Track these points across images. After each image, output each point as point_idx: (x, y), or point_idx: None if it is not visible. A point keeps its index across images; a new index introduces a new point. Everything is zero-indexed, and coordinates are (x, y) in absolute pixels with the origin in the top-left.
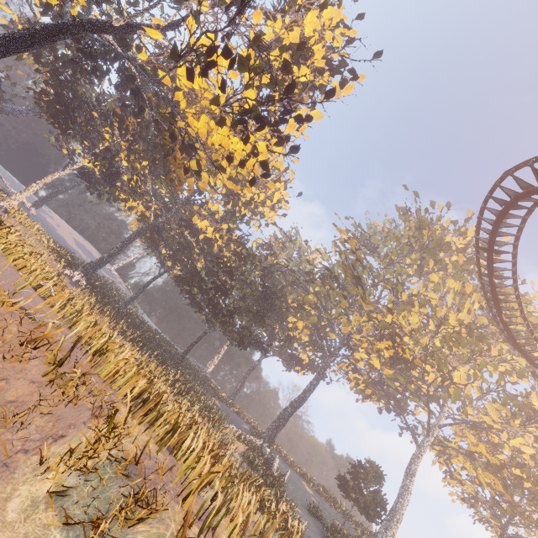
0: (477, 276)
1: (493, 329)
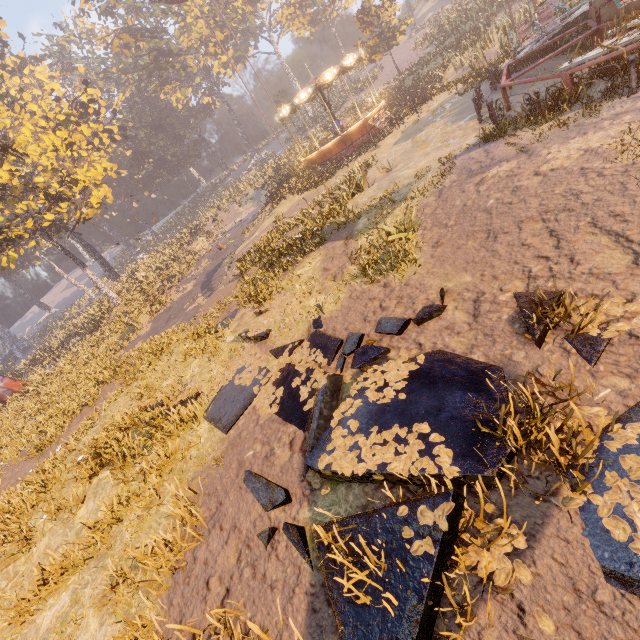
0: None
1: None
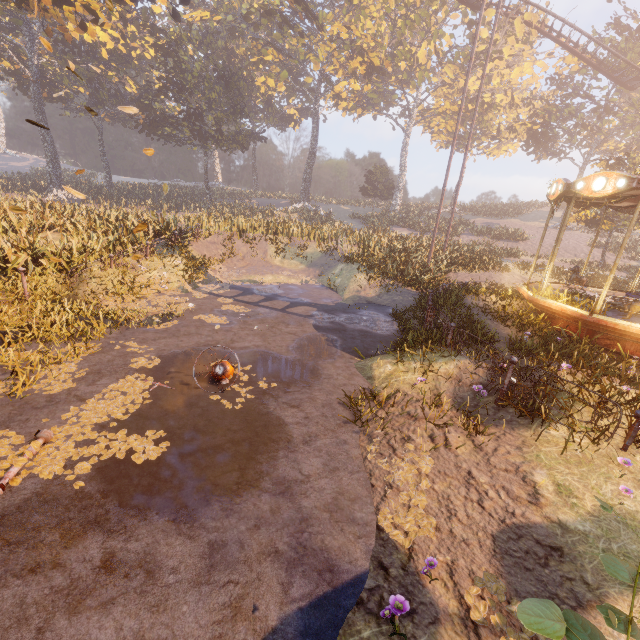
0: None
1: None
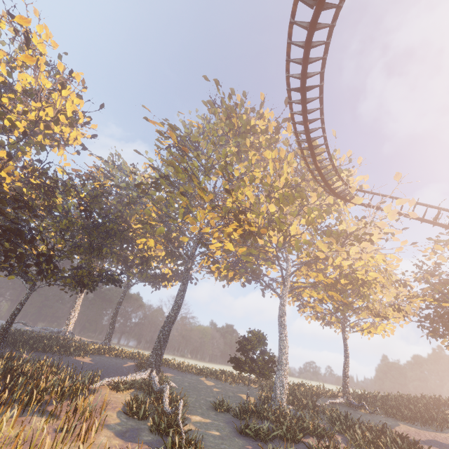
0: (284, 144)
1: (304, 185)
